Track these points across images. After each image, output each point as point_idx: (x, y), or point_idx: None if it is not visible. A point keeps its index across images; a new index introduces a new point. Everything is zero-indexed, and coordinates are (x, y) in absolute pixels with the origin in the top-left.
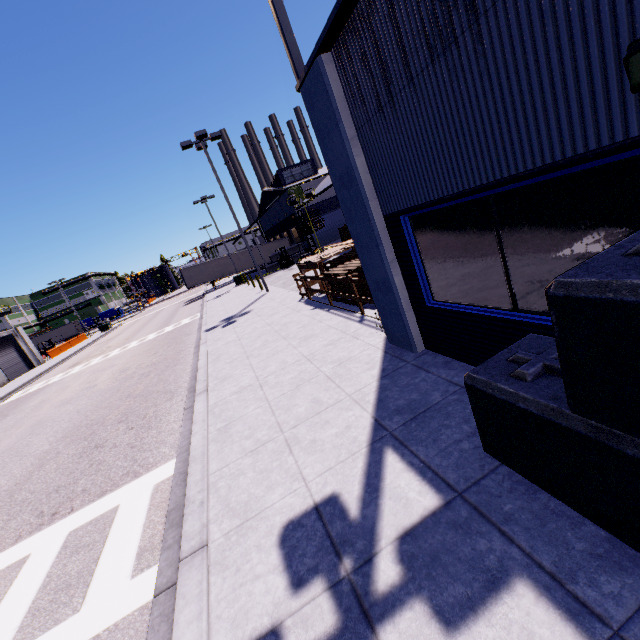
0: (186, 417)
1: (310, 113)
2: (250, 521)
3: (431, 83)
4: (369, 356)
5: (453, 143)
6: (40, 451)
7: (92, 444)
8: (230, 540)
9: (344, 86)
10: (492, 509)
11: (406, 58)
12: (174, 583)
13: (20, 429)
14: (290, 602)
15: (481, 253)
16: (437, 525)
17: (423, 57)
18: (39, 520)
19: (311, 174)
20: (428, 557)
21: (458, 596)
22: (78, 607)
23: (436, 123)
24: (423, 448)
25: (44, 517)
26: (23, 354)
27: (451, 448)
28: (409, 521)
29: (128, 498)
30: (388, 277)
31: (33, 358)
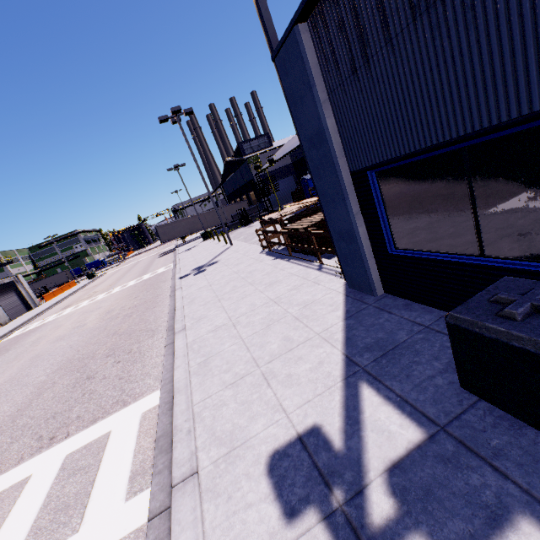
0: (167, 352)
1: (284, 80)
2: (237, 450)
3: (411, 42)
4: (332, 299)
5: (430, 98)
6: (38, 381)
7: (84, 375)
8: (219, 468)
9: (318, 53)
10: (479, 444)
11: (385, 20)
12: (167, 507)
13: (20, 362)
14: (285, 532)
15: (449, 203)
16: (424, 458)
17: (404, 17)
18: (39, 443)
19: (267, 146)
20: (421, 491)
21: (460, 532)
22: (77, 527)
23: (413, 80)
24: (397, 383)
25: (43, 441)
26: (22, 298)
27: (425, 383)
28: (395, 454)
29: (119, 425)
30: (353, 228)
31: (31, 301)
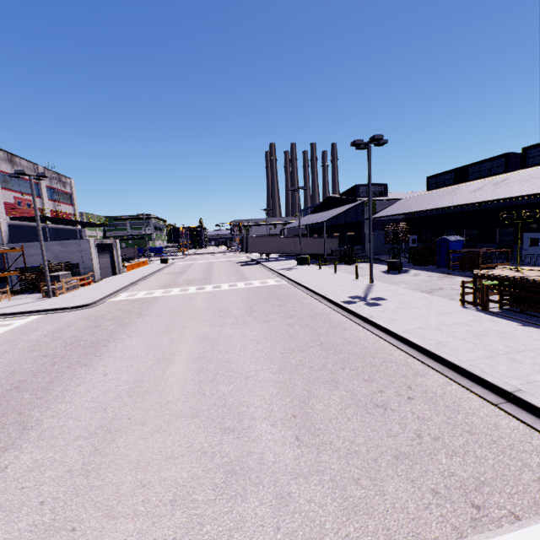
0: (526, 418)
1: None
2: None
3: None
4: None
5: None
6: (267, 378)
7: (362, 398)
8: None
9: None
10: None
11: None
12: None
13: (186, 337)
14: None
15: None
16: None
17: None
18: (454, 506)
19: (381, 195)
20: None
21: None
22: None
23: None
24: None
25: (458, 504)
26: (113, 261)
27: None
28: None
29: None
30: None
31: (117, 267)
